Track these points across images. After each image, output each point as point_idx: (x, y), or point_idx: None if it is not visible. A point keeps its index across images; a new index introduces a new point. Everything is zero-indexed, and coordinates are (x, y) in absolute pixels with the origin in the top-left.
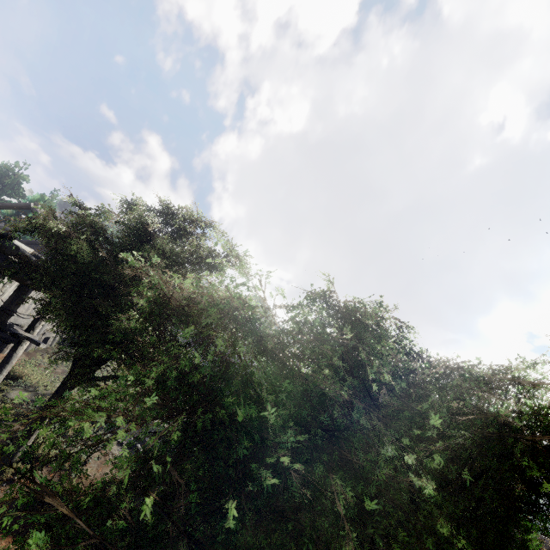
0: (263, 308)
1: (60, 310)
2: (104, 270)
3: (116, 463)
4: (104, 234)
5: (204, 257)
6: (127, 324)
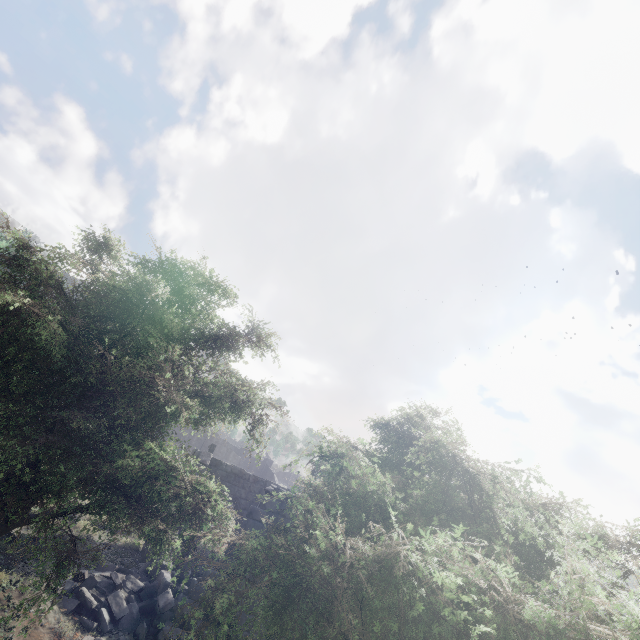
0: (360, 453)
1: (2, 434)
2: (90, 370)
3: (52, 628)
4: (56, 287)
5: (219, 336)
6: (142, 466)
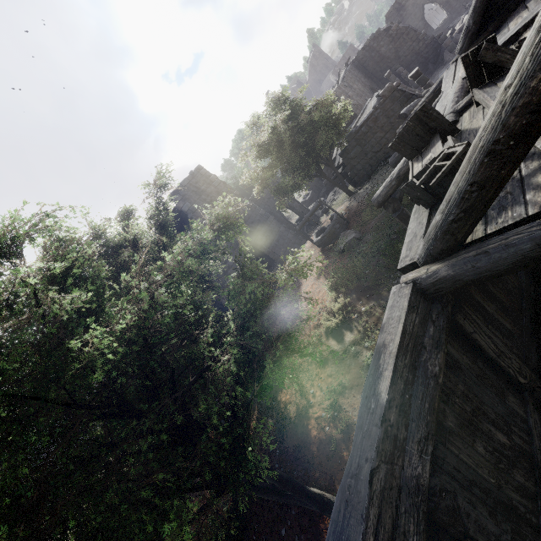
0: None
1: None
2: None
3: None
4: None
5: None
6: None
